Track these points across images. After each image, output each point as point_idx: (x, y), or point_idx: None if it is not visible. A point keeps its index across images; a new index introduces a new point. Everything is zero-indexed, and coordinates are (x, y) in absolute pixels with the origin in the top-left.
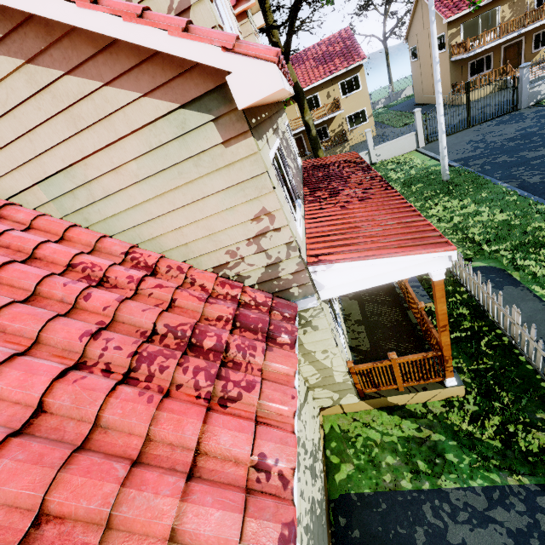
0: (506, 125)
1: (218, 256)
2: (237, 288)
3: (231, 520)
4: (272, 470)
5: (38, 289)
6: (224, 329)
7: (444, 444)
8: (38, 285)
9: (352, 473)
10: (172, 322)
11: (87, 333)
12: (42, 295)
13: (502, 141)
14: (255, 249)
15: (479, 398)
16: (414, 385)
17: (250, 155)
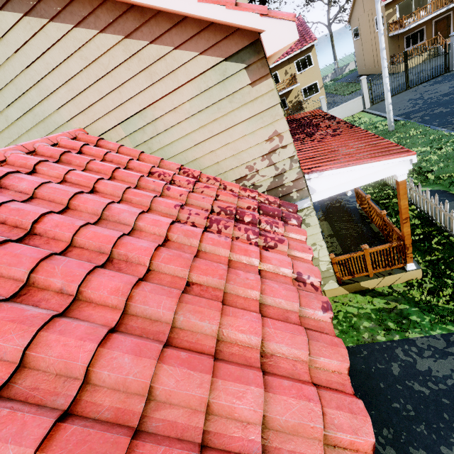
0: (440, 84)
1: (240, 171)
2: (254, 192)
3: (292, 295)
4: (306, 282)
5: (139, 183)
6: (254, 212)
7: (408, 311)
8: (139, 181)
9: (338, 334)
10: (222, 205)
11: (177, 205)
12: (141, 186)
13: (438, 97)
14: (267, 164)
15: (434, 279)
16: (381, 272)
17: (269, 91)
